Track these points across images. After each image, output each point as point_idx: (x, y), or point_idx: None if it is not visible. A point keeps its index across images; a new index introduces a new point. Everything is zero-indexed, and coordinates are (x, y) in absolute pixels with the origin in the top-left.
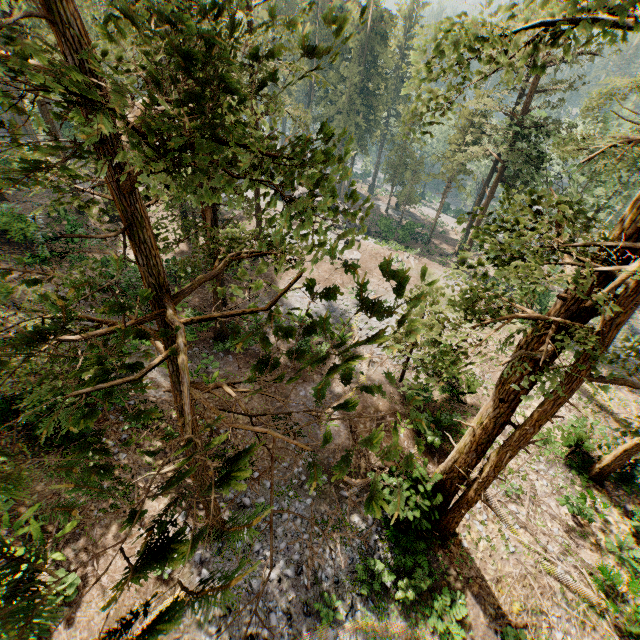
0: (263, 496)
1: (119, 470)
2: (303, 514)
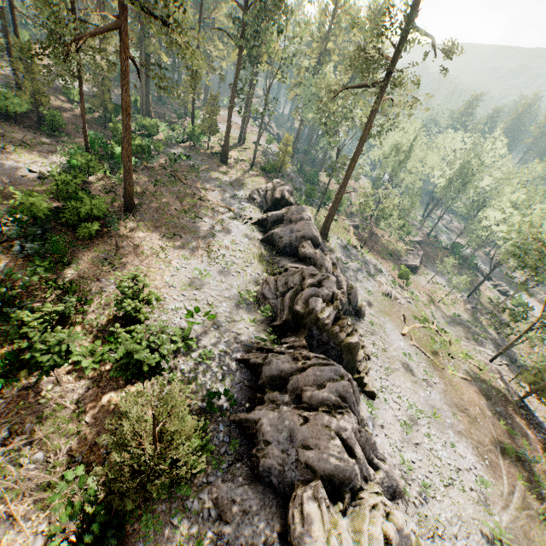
0: None
1: None
2: None
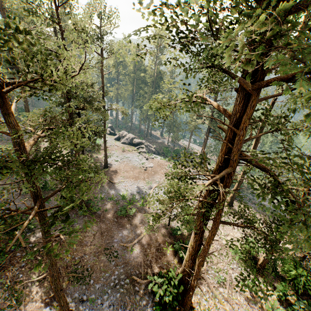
0: (94, 293)
1: (17, 284)
2: (114, 302)
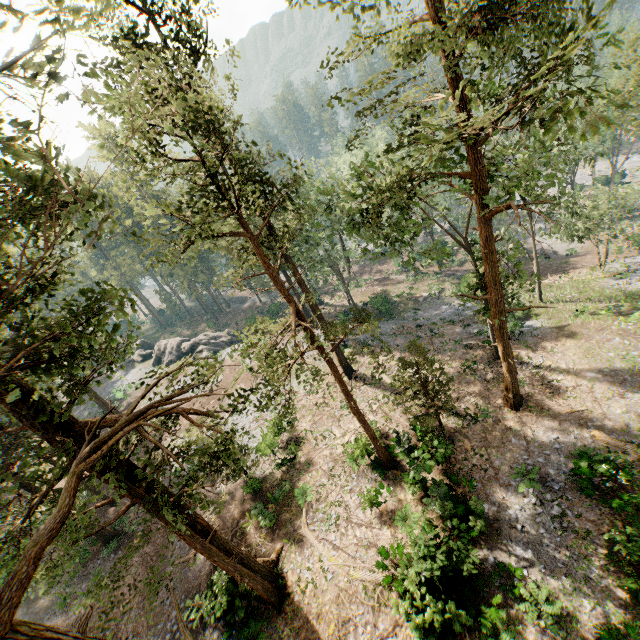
0: None
1: None
2: None
